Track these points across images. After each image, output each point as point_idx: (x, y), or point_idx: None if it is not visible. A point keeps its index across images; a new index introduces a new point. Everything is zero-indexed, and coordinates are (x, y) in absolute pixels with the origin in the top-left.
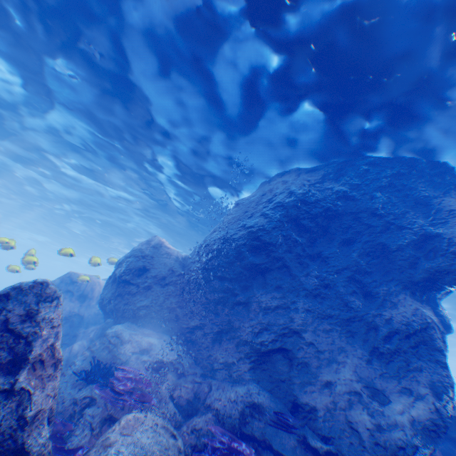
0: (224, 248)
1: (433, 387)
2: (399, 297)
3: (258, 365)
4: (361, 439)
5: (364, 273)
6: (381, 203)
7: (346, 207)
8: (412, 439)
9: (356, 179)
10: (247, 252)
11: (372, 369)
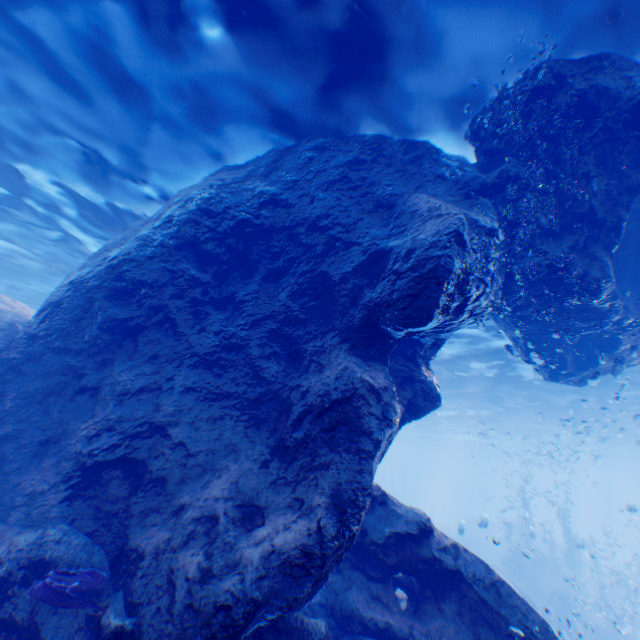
0: (67, 297)
1: (338, 492)
2: (332, 355)
3: (81, 491)
4: (174, 602)
5: (297, 324)
6: (328, 209)
7: (277, 219)
8: (254, 589)
9: (295, 173)
10: (108, 302)
11: (264, 475)
